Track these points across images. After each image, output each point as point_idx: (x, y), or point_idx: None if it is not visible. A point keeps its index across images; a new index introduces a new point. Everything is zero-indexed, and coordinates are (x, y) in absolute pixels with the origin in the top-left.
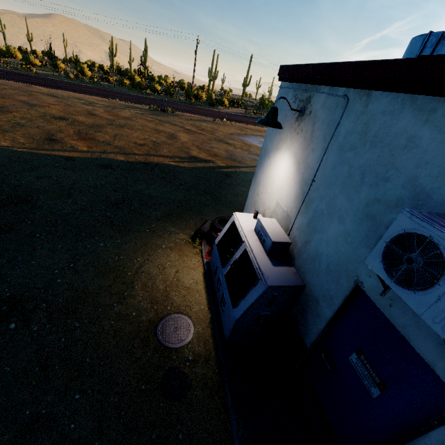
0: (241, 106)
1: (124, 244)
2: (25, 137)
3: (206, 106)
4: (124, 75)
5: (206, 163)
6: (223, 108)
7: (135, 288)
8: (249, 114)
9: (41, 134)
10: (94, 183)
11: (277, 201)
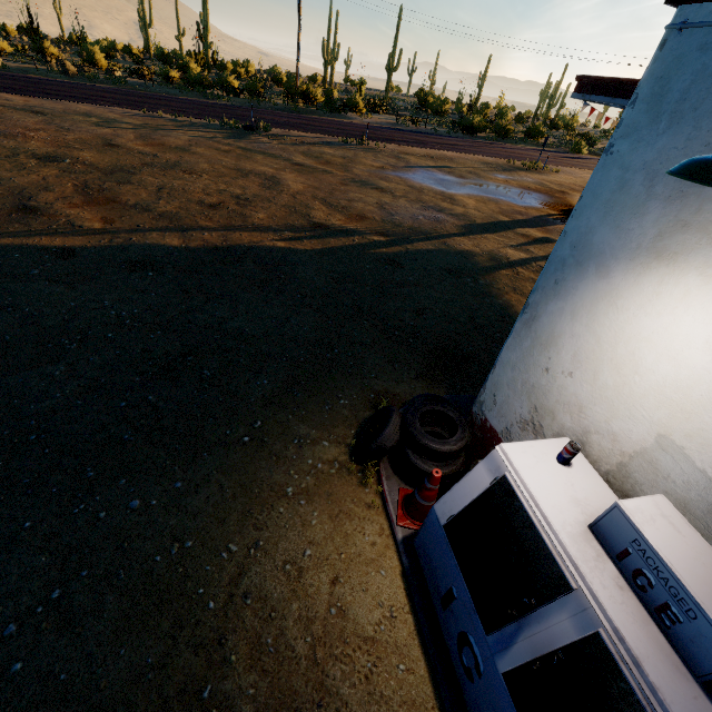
0: (388, 109)
1: (192, 493)
2: None
3: (325, 113)
4: (171, 63)
5: (347, 238)
6: (356, 115)
7: (232, 662)
8: (404, 124)
9: (4, 198)
10: (117, 313)
11: (661, 431)
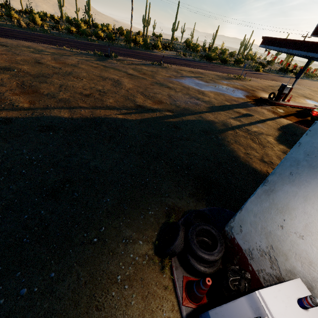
0: (172, 48)
1: (60, 281)
2: None
3: (143, 49)
4: (72, 23)
5: (153, 113)
6: (158, 51)
7: None
8: (179, 56)
9: None
10: (29, 157)
11: None
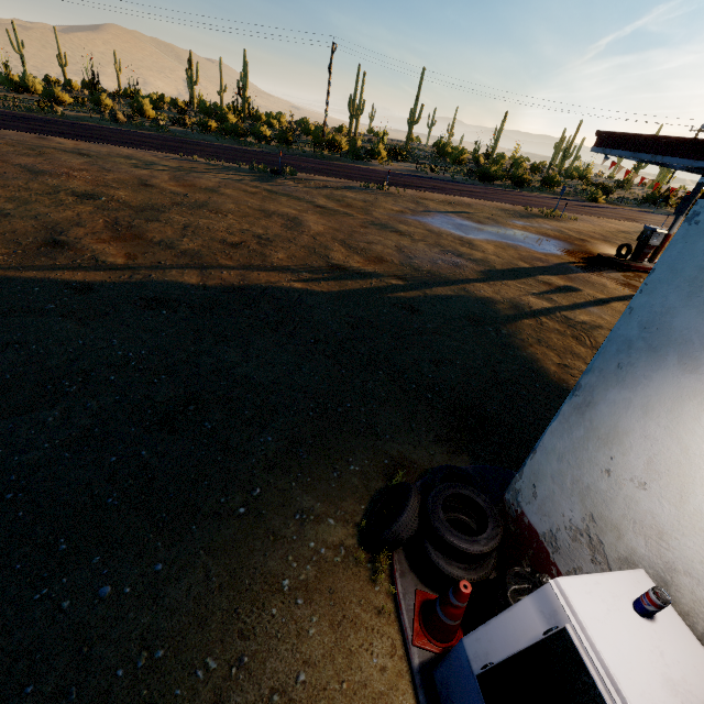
0: (408, 157)
1: (172, 580)
2: (2, 240)
3: (348, 160)
4: (211, 114)
5: (365, 280)
6: (378, 162)
7: None
8: (423, 172)
9: (37, 232)
10: (124, 353)
11: None
